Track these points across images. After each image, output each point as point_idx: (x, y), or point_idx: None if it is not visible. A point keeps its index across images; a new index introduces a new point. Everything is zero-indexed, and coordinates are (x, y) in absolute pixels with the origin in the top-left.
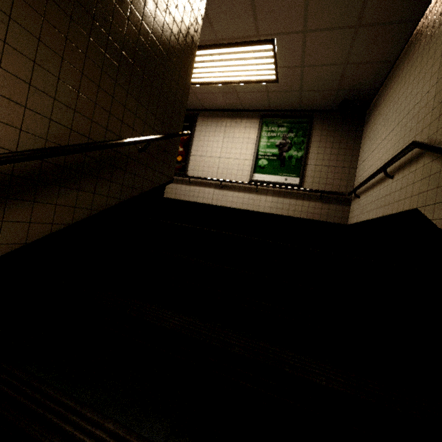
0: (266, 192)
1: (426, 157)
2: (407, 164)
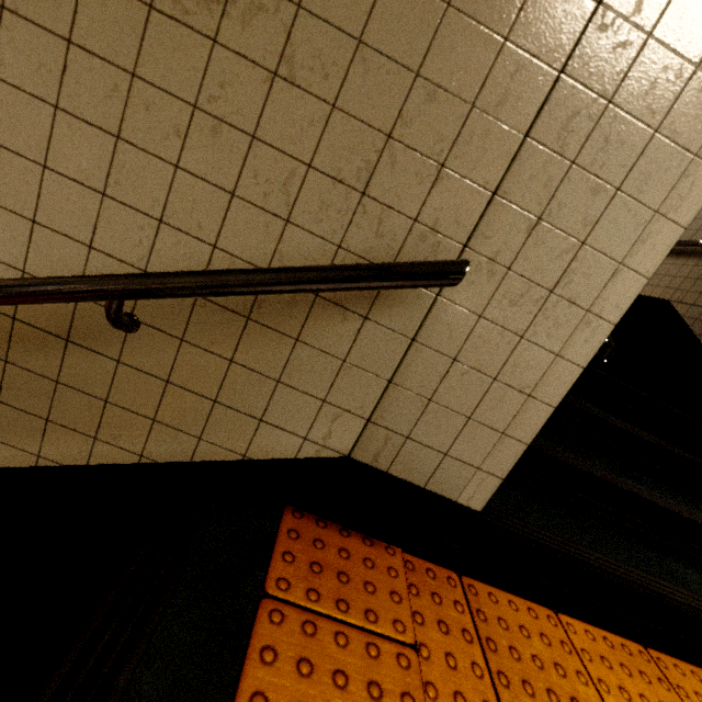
0: None
1: (701, 260)
2: (674, 253)
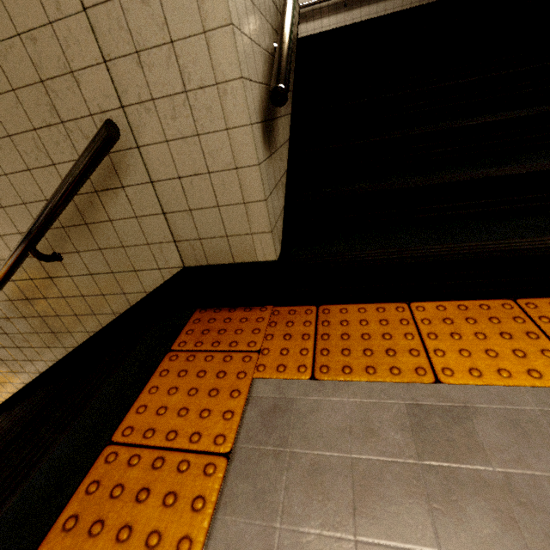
0: (358, 2)
1: None
2: None
